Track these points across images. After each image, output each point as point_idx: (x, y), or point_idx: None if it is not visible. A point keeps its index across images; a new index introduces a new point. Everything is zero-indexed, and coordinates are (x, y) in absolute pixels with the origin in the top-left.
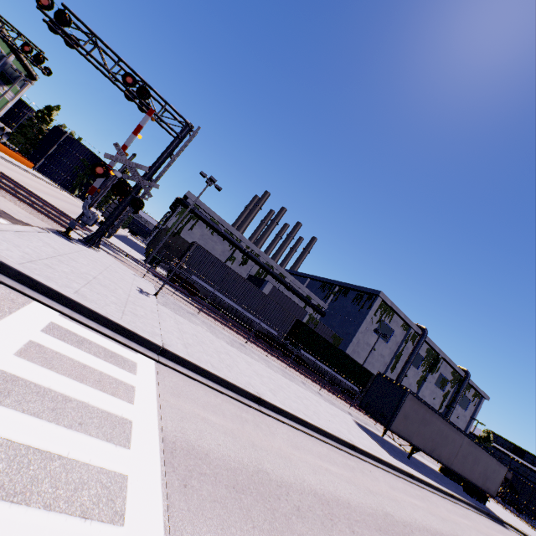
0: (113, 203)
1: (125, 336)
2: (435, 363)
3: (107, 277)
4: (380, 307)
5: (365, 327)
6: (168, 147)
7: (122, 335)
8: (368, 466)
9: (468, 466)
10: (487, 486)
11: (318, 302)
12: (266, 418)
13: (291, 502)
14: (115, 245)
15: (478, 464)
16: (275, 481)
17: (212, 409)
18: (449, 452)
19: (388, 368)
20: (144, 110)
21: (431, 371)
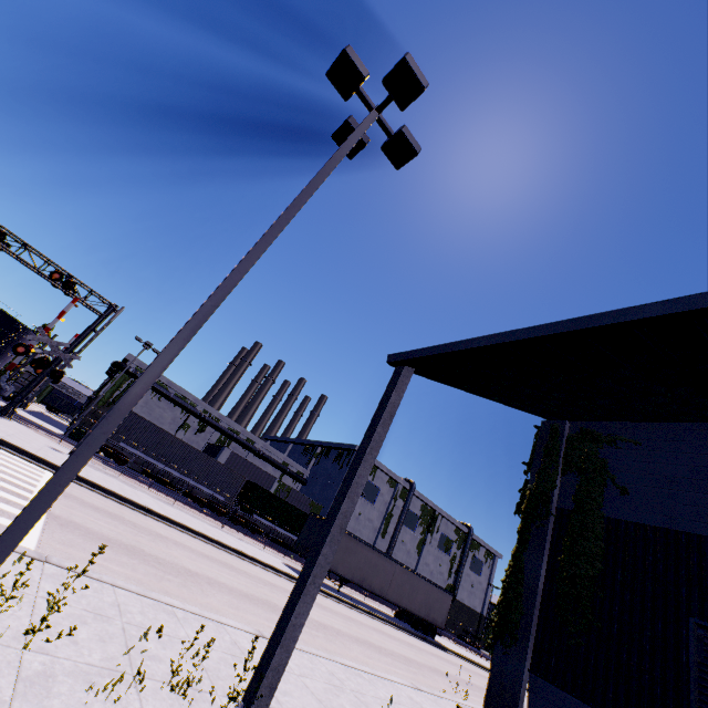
0: (27, 373)
1: (38, 462)
2: (432, 521)
3: (23, 436)
4: None
5: None
6: (92, 325)
7: (36, 461)
8: (251, 564)
9: (406, 595)
10: (433, 616)
11: (297, 468)
12: (149, 518)
13: (134, 524)
14: (27, 418)
15: (417, 593)
16: (128, 520)
17: (97, 498)
18: (382, 581)
19: (378, 533)
20: (70, 296)
21: (430, 531)
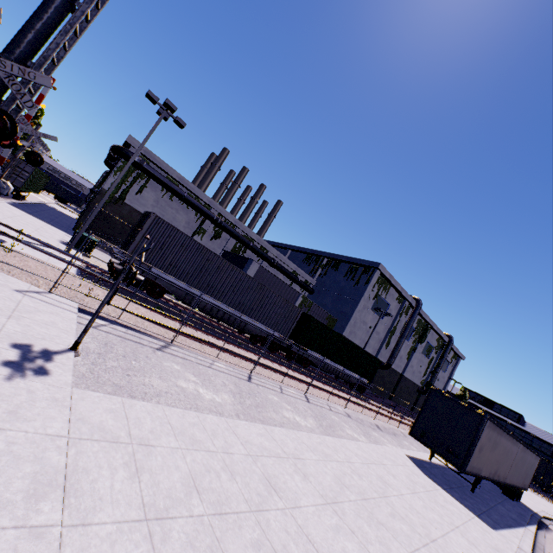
0: None
1: None
2: (424, 332)
3: None
4: (378, 281)
5: (362, 305)
6: None
7: None
8: None
9: (516, 472)
10: (525, 482)
11: (306, 278)
12: None
13: None
14: None
15: (523, 466)
16: None
17: None
18: (506, 467)
19: (382, 344)
20: None
21: (421, 341)
